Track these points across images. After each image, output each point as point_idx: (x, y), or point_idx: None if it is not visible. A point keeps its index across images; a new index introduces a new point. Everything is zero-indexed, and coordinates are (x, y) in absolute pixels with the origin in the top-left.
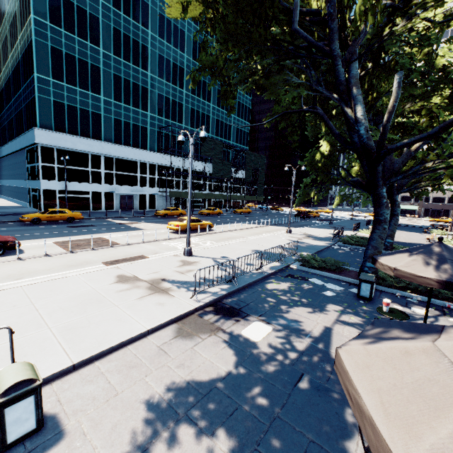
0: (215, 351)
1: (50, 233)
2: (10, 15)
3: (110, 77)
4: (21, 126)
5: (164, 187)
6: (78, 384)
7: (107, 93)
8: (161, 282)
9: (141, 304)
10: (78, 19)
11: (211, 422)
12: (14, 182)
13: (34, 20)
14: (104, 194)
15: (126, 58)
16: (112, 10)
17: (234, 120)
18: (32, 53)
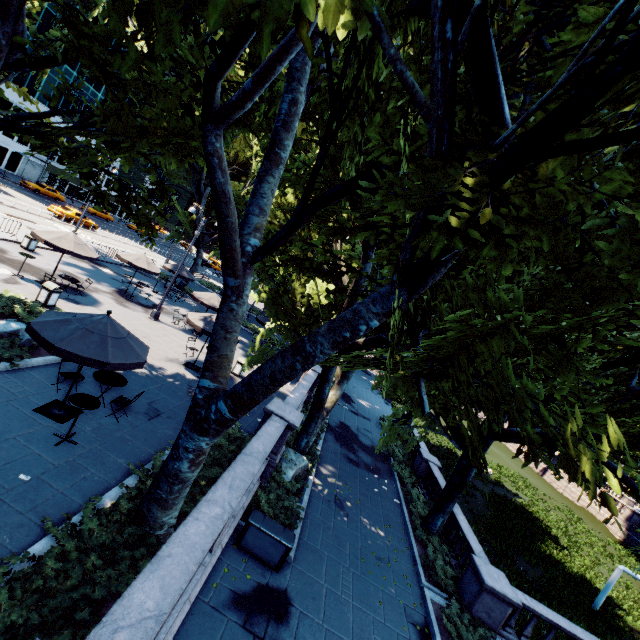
0: (88, 266)
1: None
2: None
3: None
4: None
5: None
6: (38, 250)
7: None
8: None
9: None
10: None
11: (85, 271)
12: None
13: None
14: None
15: None
16: None
17: None
18: None
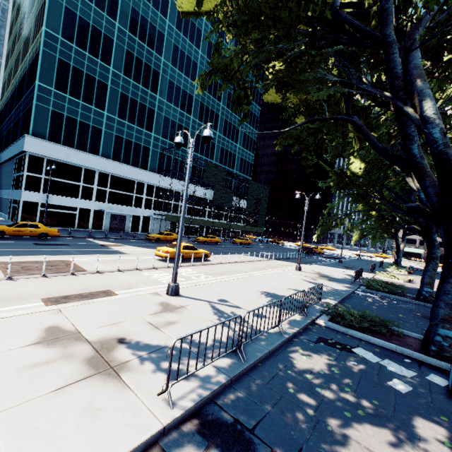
0: None
1: (4, 250)
2: (27, 32)
3: (117, 95)
4: (16, 135)
5: (161, 210)
6: None
7: (112, 109)
8: (115, 345)
9: (51, 409)
10: (91, 38)
11: None
12: None
13: (45, 32)
14: (93, 211)
15: (136, 79)
16: (128, 35)
17: (239, 150)
18: (37, 62)
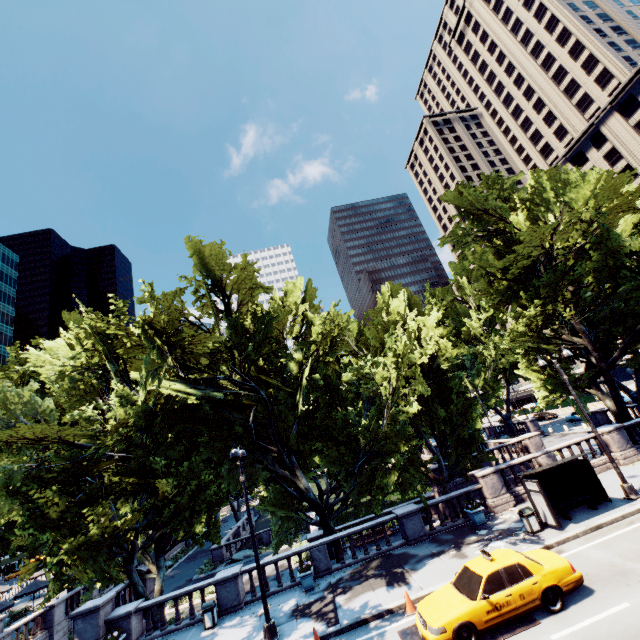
0: None
1: None
2: None
3: None
4: None
5: None
6: None
7: None
8: None
9: None
10: None
11: None
12: None
13: None
14: None
15: None
16: None
17: None
18: None
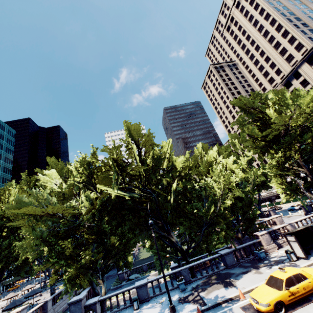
0: None
1: None
2: None
3: None
4: None
5: None
6: None
7: None
8: None
9: None
10: None
11: None
12: None
13: None
14: None
15: None
16: None
17: None
18: None
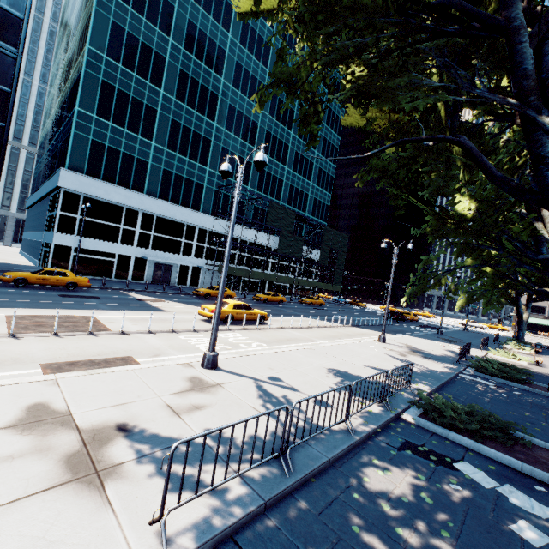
0: None
1: (21, 301)
2: (71, 53)
3: (167, 122)
4: (53, 169)
5: (214, 259)
6: None
7: (161, 139)
8: (112, 437)
9: None
10: (140, 56)
11: None
12: (33, 235)
13: (88, 50)
14: (134, 259)
15: (190, 104)
16: (183, 52)
17: (312, 189)
18: (78, 85)
